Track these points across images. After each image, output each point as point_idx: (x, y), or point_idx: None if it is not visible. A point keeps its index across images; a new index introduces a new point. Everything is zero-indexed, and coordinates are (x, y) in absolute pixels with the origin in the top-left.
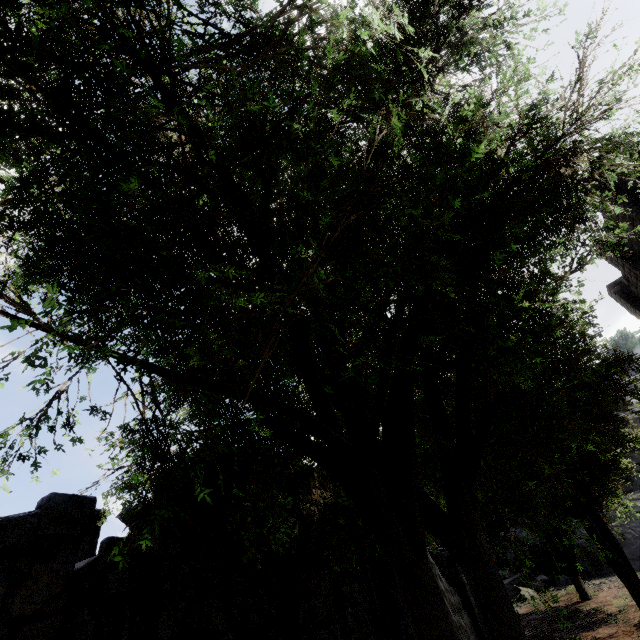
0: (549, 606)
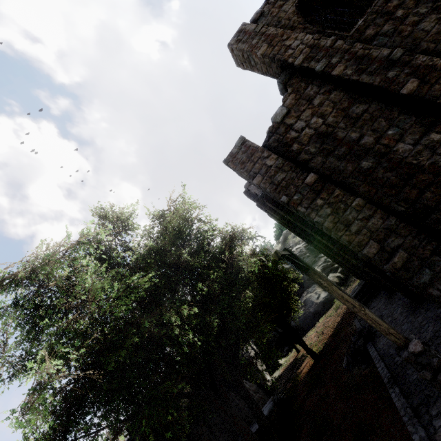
0: (289, 363)
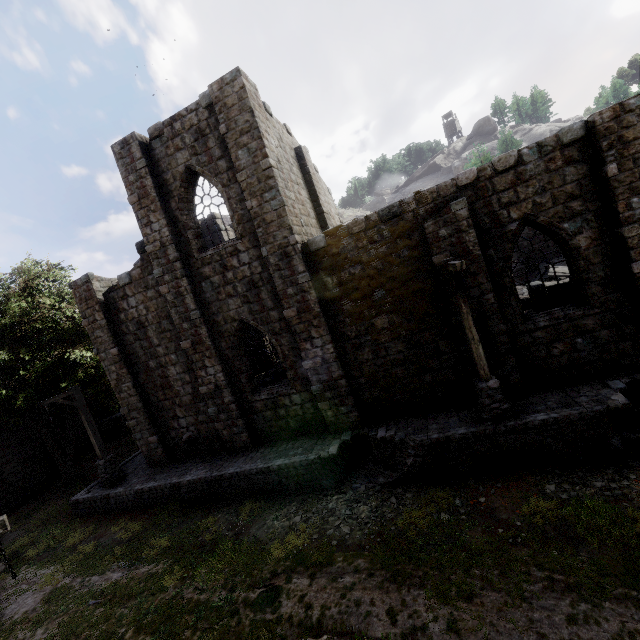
0: None
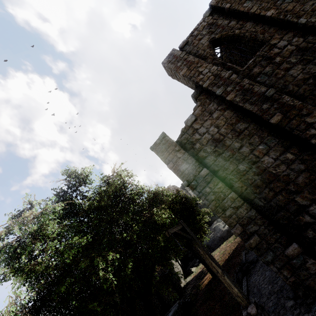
0: (198, 272)
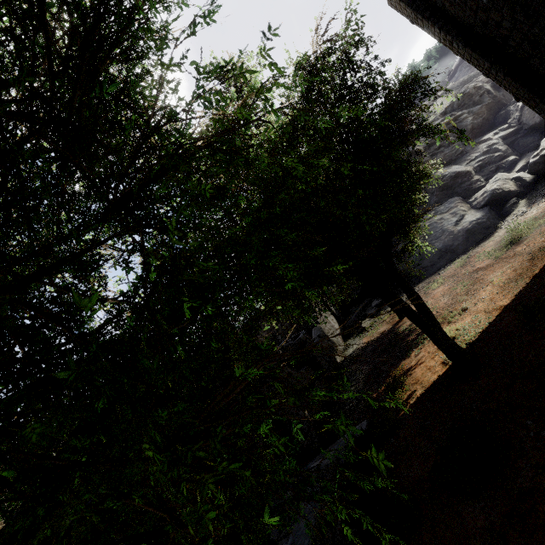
0: (380, 332)
